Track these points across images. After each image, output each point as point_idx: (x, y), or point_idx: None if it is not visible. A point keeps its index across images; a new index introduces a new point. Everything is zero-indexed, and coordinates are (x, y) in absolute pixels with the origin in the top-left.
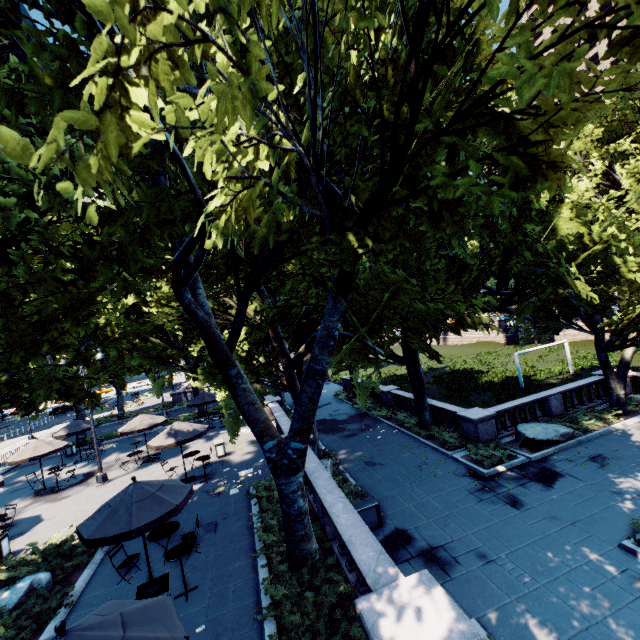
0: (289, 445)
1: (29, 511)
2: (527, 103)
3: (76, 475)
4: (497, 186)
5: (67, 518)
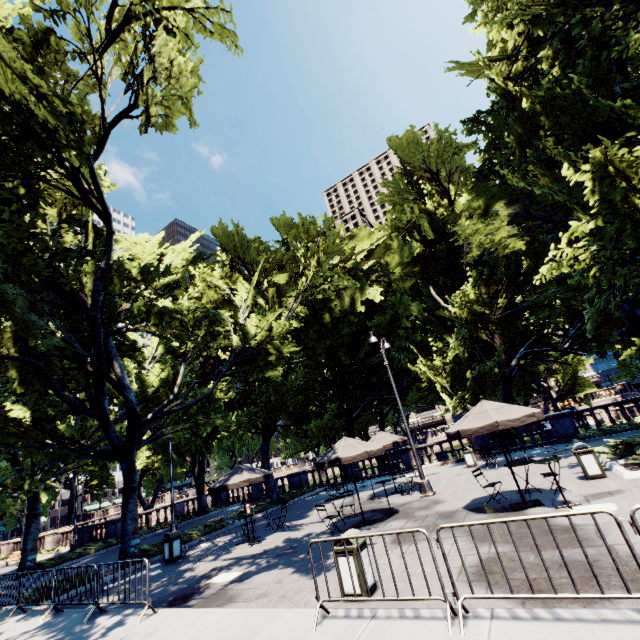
0: None
1: (444, 508)
2: None
3: (345, 517)
4: None
5: (520, 481)
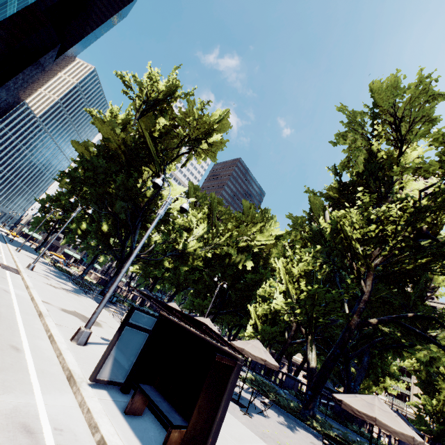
0: (357, 386)
1: None
2: (435, 358)
3: None
4: (423, 363)
5: None
